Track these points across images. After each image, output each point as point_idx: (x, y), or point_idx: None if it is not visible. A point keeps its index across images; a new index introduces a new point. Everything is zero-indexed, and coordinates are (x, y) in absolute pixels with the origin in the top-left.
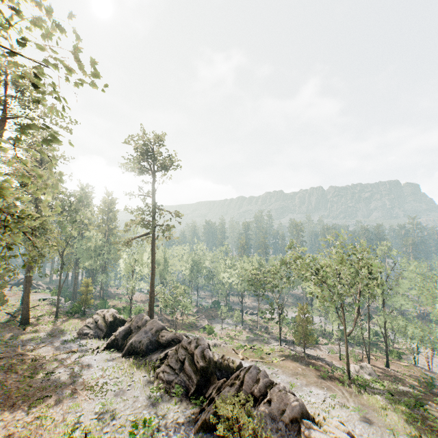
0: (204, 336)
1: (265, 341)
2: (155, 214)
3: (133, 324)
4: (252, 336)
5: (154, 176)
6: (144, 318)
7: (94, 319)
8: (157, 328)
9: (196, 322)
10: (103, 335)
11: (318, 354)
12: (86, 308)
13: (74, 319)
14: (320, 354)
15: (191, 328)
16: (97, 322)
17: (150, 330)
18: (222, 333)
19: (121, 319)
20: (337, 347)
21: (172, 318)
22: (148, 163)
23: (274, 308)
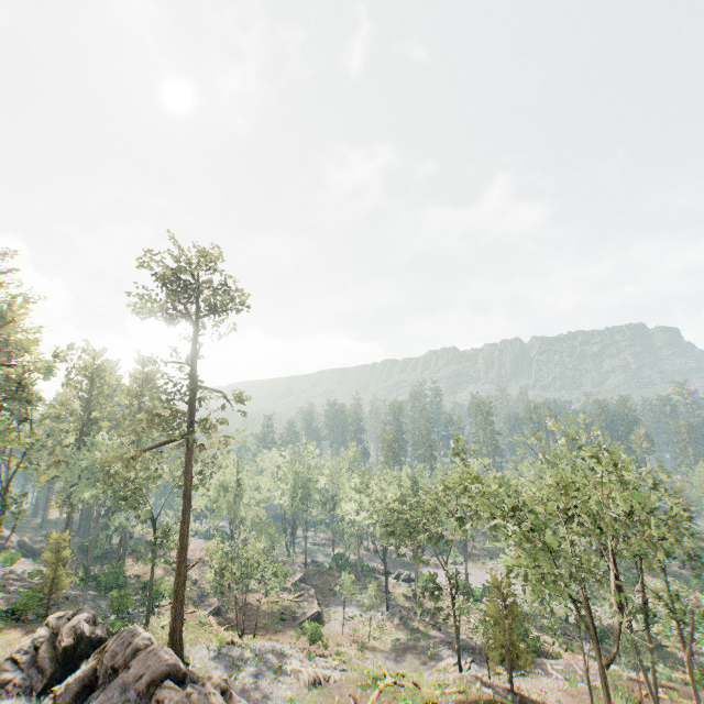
0: (303, 647)
1: (430, 652)
2: (195, 398)
3: (103, 659)
4: (404, 638)
5: (195, 325)
6: (134, 642)
7: (34, 639)
8: (152, 673)
9: (294, 607)
10: (44, 683)
11: (543, 686)
12: (52, 600)
13: (11, 632)
14: (547, 688)
15: (283, 624)
16: (39, 649)
17: (135, 679)
18: (344, 632)
19: (96, 637)
20: (582, 663)
21: (249, 600)
22: (179, 302)
23: (440, 587)
